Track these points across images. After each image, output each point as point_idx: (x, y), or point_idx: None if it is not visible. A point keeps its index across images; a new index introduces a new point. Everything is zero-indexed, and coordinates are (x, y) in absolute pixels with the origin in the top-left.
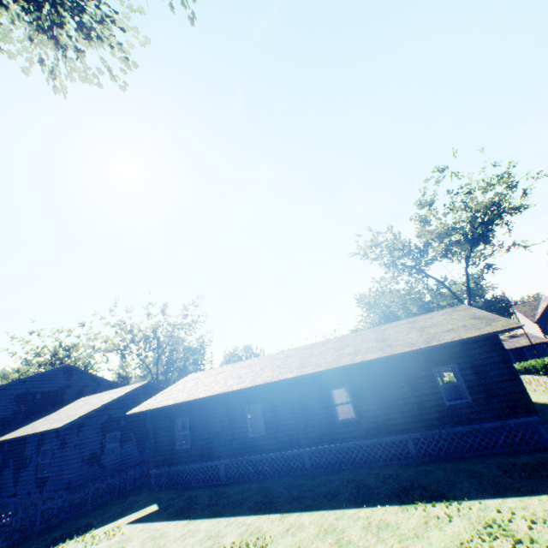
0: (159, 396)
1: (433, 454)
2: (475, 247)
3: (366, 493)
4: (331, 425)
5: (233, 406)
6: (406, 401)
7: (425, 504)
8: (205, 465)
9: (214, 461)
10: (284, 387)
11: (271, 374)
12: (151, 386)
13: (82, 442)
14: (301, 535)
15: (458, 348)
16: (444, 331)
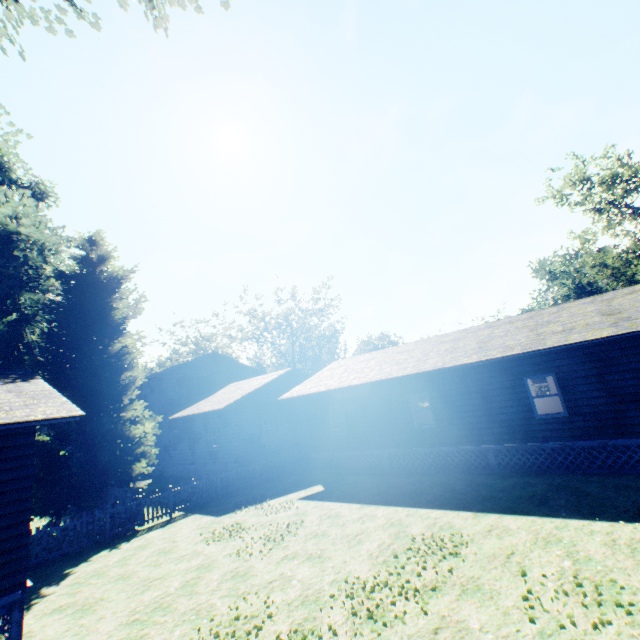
0: (307, 382)
1: None
2: None
3: (593, 504)
4: (527, 421)
5: (392, 395)
6: None
7: None
8: (365, 453)
9: (375, 451)
10: (458, 375)
11: (440, 360)
12: (295, 373)
13: (242, 423)
14: (511, 540)
15: None
16: None
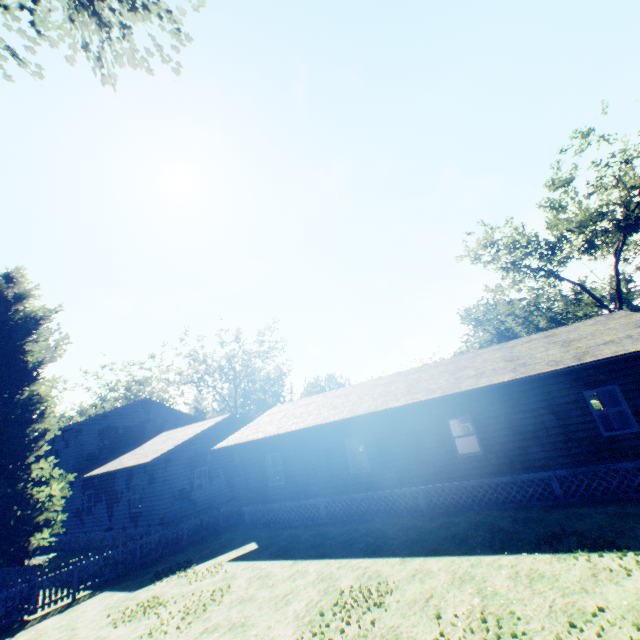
0: (245, 429)
1: (586, 495)
2: (629, 237)
3: (504, 538)
4: (450, 460)
5: (330, 439)
6: (547, 432)
7: (588, 554)
8: (303, 503)
9: (313, 499)
10: (390, 418)
11: (373, 403)
12: (234, 419)
13: (171, 477)
14: (432, 582)
15: (621, 365)
16: (600, 345)
